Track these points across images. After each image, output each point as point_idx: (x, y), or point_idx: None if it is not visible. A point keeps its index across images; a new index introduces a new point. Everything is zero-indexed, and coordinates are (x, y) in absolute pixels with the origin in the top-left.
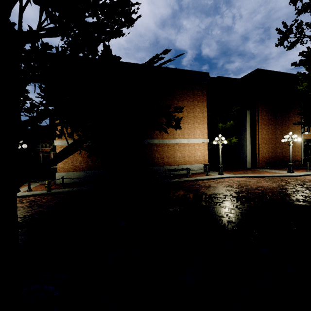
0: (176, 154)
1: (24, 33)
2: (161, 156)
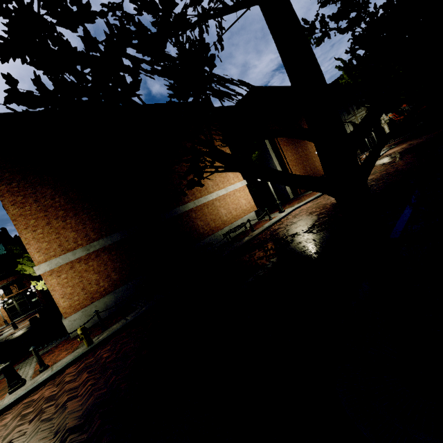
0: (220, 212)
1: None
2: (205, 223)
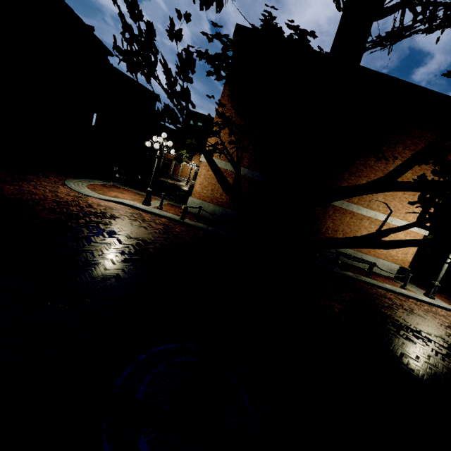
0: (359, 232)
1: (386, 9)
2: (334, 227)
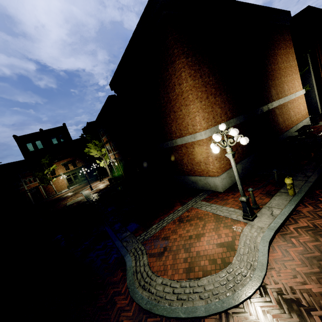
0: (290, 113)
1: None
2: (283, 120)
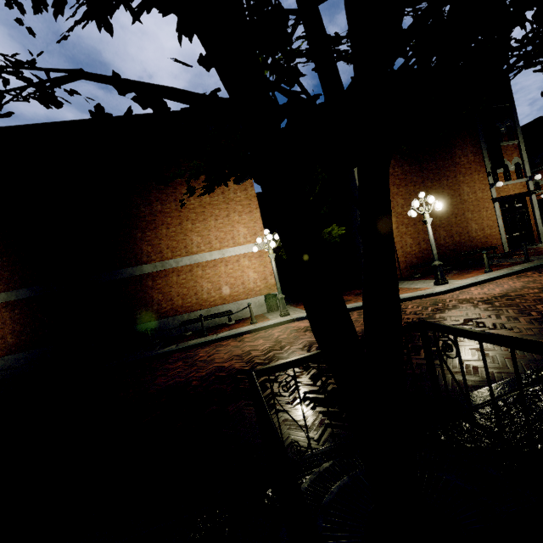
0: (199, 286)
1: None
2: (165, 297)
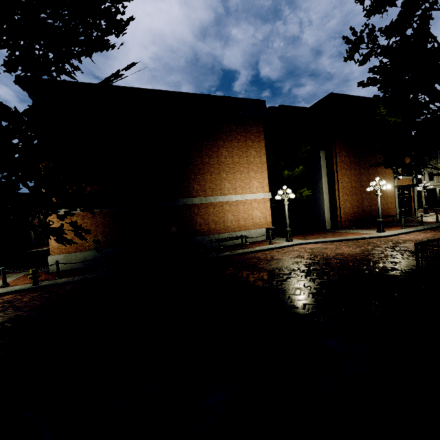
0: (226, 217)
1: None
2: (205, 221)
